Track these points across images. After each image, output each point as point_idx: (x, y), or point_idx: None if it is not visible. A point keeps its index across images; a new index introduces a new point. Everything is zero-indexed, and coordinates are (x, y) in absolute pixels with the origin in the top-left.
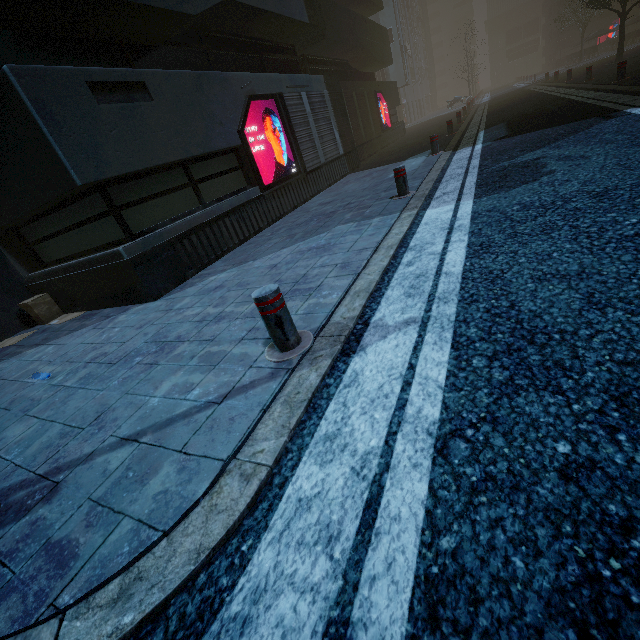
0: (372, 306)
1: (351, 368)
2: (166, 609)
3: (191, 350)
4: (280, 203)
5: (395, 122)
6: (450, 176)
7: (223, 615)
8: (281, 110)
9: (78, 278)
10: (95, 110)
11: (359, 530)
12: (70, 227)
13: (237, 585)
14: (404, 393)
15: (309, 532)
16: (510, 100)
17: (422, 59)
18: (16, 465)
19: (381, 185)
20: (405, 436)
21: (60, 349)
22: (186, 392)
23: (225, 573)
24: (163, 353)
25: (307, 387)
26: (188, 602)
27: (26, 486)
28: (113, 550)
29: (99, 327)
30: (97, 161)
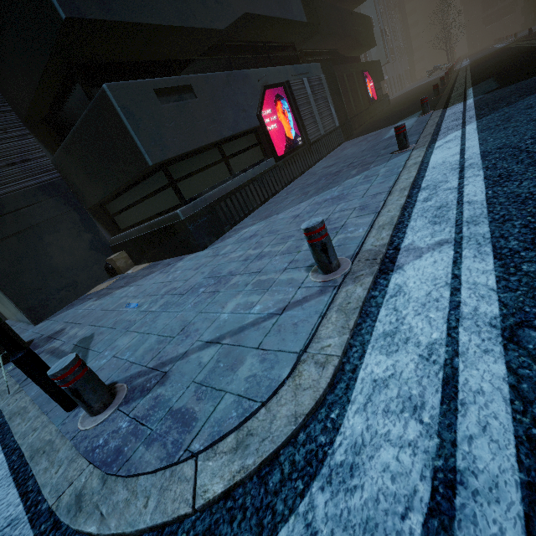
0: (398, 235)
1: (393, 282)
2: (277, 457)
3: (244, 280)
4: (290, 170)
5: (380, 95)
6: (447, 128)
7: (329, 462)
8: (288, 95)
9: (146, 237)
10: (159, 109)
11: (443, 401)
12: (140, 200)
13: (335, 442)
14: (455, 297)
15: (392, 403)
16: (493, 59)
17: (400, 39)
18: (131, 362)
19: (378, 145)
20: (467, 329)
21: (139, 288)
22: (249, 308)
23: (321, 433)
24: (221, 284)
25: (356, 298)
26: (295, 453)
27: (143, 375)
28: (224, 415)
29: (164, 272)
30: (162, 146)
